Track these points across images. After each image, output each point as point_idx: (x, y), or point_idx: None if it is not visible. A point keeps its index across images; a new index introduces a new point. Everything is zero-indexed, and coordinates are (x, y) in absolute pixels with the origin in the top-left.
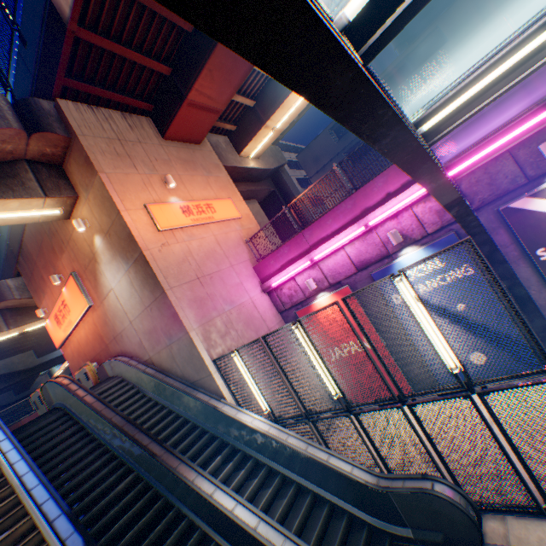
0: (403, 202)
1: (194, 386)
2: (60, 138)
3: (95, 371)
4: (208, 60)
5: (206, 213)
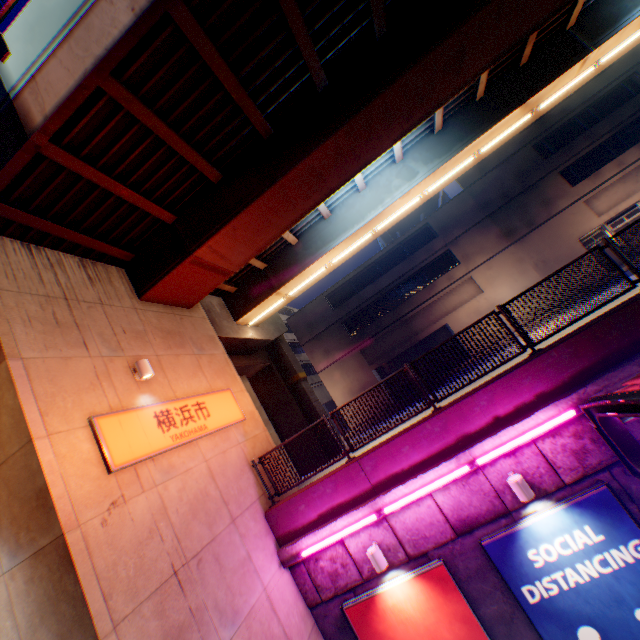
0: (527, 435)
1: None
2: None
3: None
4: (236, 215)
5: (196, 419)
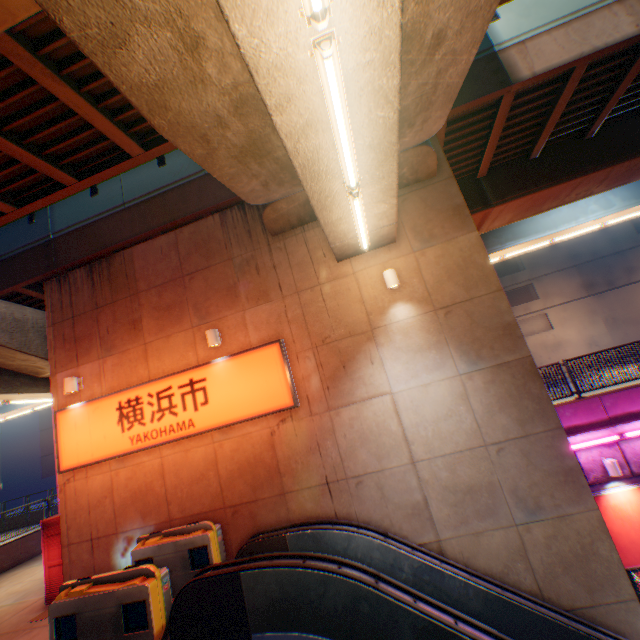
0: None
1: (585, 621)
2: (430, 167)
3: (218, 547)
4: (543, 189)
5: None
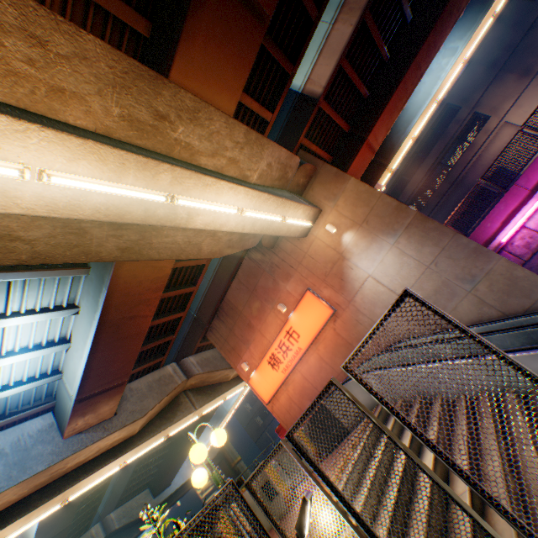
0: None
1: (531, 312)
2: (311, 169)
3: None
4: (384, 107)
5: None
